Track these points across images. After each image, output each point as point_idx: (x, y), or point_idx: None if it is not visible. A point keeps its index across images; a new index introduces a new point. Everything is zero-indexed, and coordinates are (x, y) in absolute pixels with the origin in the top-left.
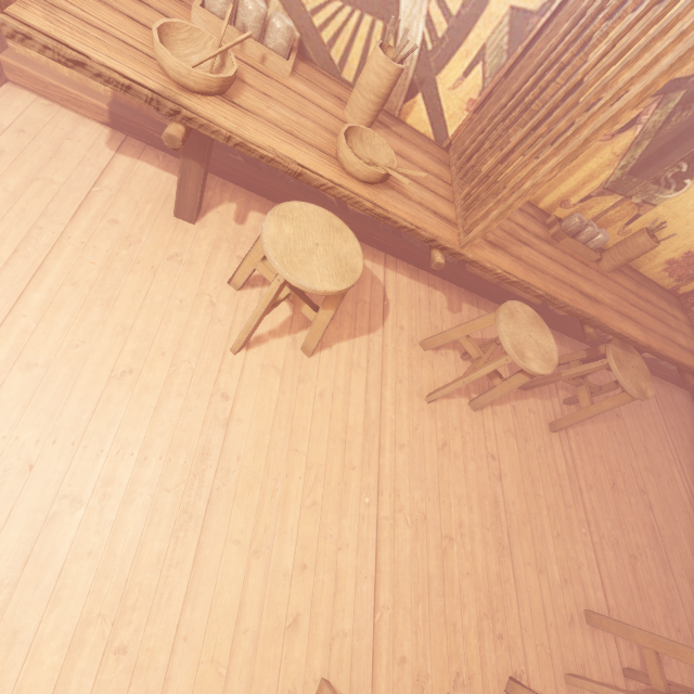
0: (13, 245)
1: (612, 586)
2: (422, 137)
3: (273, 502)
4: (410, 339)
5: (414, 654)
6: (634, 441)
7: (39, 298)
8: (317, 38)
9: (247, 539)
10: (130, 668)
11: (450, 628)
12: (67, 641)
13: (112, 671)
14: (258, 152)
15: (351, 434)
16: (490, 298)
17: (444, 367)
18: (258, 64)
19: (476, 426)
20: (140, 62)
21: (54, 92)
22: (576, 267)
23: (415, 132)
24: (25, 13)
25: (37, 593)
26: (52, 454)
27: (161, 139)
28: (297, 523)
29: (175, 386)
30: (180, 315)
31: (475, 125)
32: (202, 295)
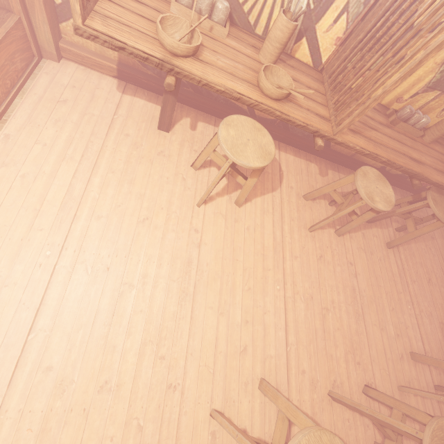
0: (81, 153)
1: (427, 339)
2: (305, 65)
3: (227, 288)
4: (297, 194)
5: (310, 369)
6: (443, 254)
7: (98, 181)
8: (240, 10)
9: (216, 306)
10: (167, 366)
11: (329, 357)
12: (137, 352)
13: (159, 367)
14: (215, 88)
15: (267, 251)
16: (346, 166)
17: (318, 210)
18: (208, 32)
19: (340, 245)
20: (150, 42)
21: (87, 61)
22: (407, 141)
23: (301, 63)
24: (93, 23)
25: (120, 329)
26: (116, 262)
27: (146, 83)
28: (241, 299)
29: (170, 226)
30: (168, 186)
31: (340, 54)
32: (178, 174)
